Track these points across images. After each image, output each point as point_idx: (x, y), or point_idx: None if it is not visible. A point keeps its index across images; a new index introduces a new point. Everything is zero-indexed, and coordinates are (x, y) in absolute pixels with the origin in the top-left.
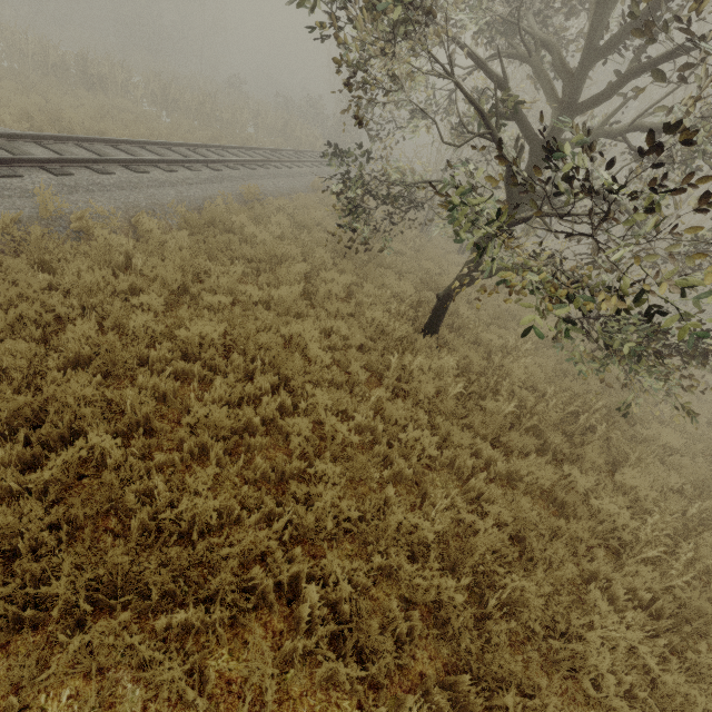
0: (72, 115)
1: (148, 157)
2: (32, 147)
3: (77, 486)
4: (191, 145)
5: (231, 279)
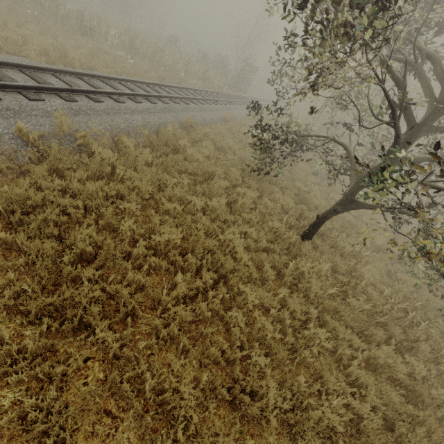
0: (75, 54)
1: (125, 91)
2: (50, 77)
3: (83, 368)
4: (150, 83)
5: (182, 191)
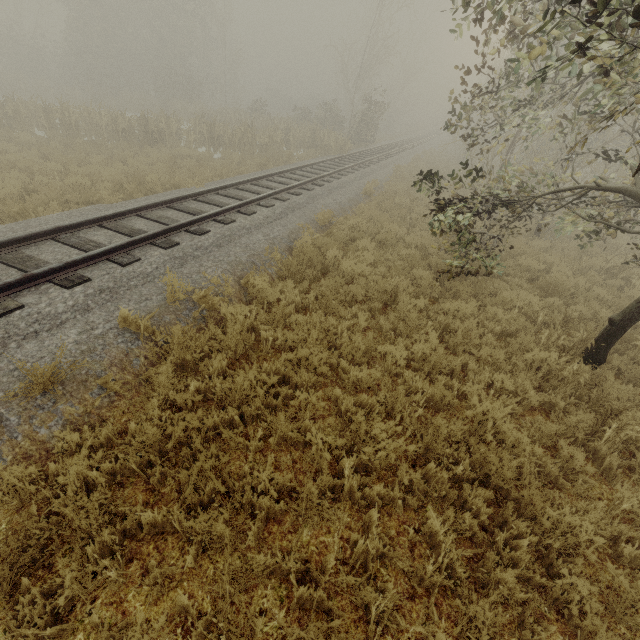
0: (153, 176)
1: (230, 205)
2: (135, 221)
3: None
4: (254, 179)
5: (367, 339)
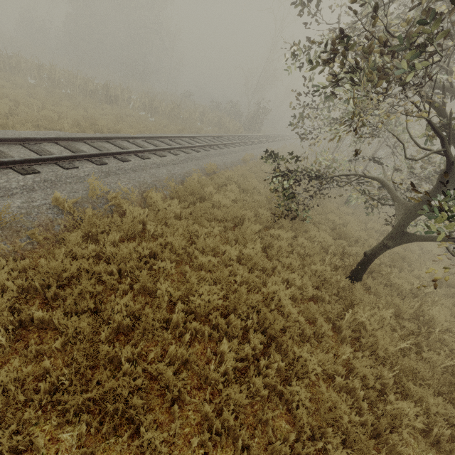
0: (103, 121)
1: (149, 148)
2: (82, 145)
3: None
4: (171, 137)
5: (215, 241)
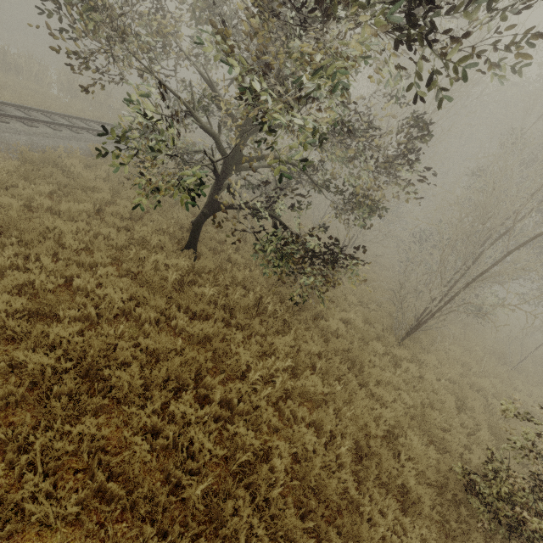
0: None
1: (13, 114)
2: None
3: None
4: (66, 115)
5: (31, 192)
